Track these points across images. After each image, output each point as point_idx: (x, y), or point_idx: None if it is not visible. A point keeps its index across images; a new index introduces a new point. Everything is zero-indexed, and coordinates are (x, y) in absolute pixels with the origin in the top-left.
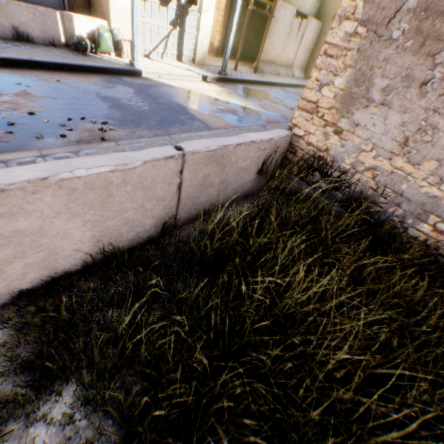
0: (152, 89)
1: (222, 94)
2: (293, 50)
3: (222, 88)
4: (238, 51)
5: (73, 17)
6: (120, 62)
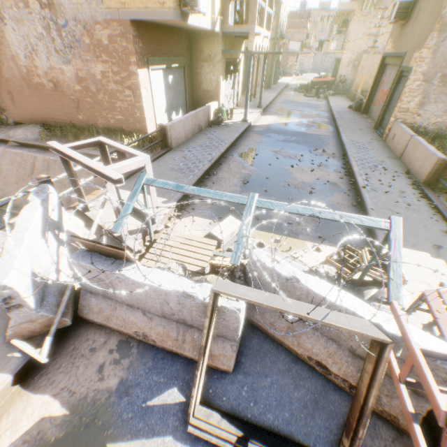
0: (273, 129)
1: (284, 119)
2: (258, 73)
3: (274, 115)
4: (251, 89)
5: (210, 106)
6: (238, 122)
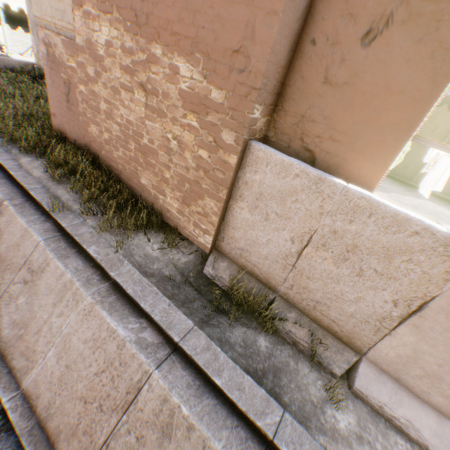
0: None
1: None
2: None
3: None
4: None
5: None
6: (3, 55)
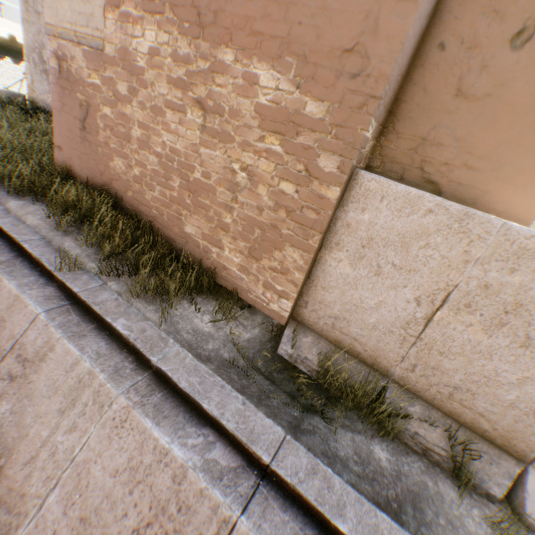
0: None
1: None
2: None
3: None
4: None
5: None
6: None
